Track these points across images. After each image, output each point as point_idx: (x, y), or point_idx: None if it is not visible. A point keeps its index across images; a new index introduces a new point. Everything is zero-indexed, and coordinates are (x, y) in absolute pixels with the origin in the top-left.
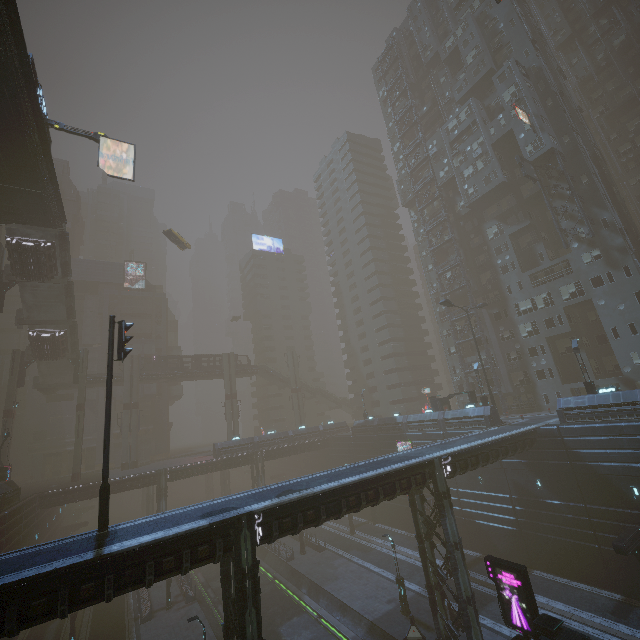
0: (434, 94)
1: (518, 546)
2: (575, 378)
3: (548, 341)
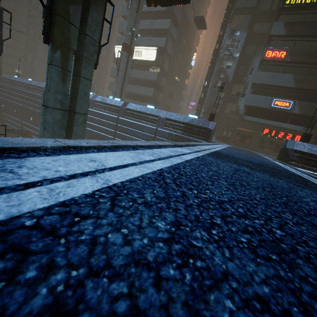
0: None
1: None
2: None
3: None
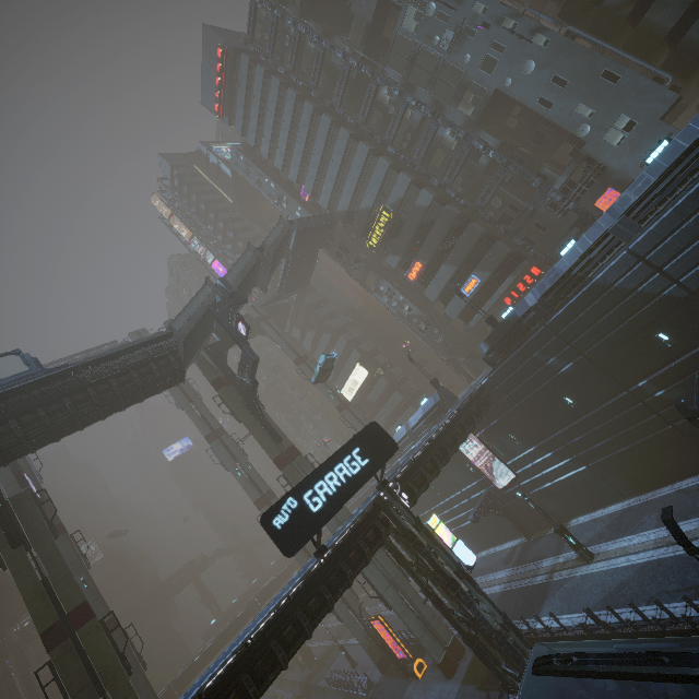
0: None
1: None
2: None
3: None
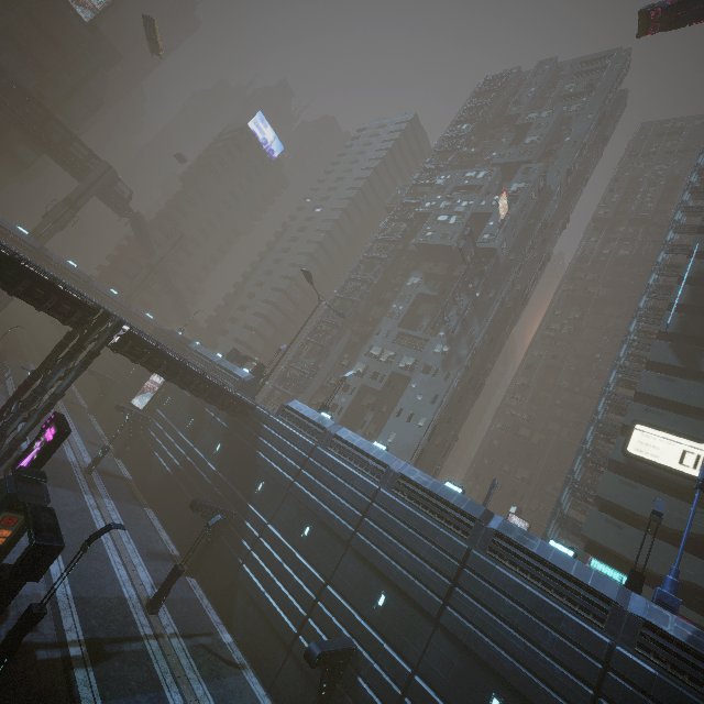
0: (489, 146)
1: (161, 487)
2: (351, 428)
3: (362, 388)
